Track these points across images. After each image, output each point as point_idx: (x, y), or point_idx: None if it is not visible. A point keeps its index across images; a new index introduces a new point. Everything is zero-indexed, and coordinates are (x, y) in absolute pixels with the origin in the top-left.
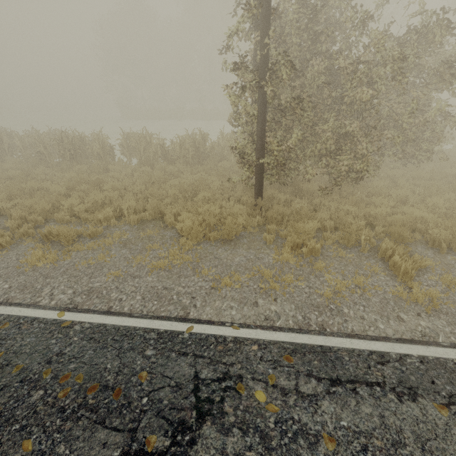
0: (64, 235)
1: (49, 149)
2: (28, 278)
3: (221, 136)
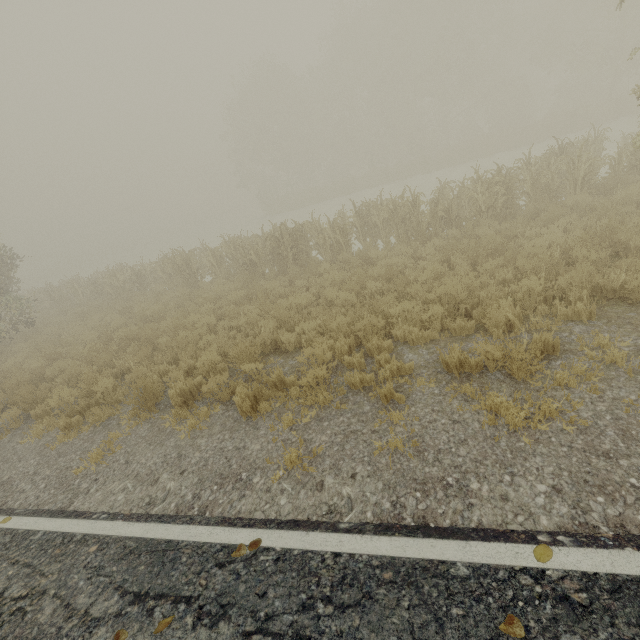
0: (511, 359)
1: (262, 255)
2: (556, 461)
3: (524, 165)
